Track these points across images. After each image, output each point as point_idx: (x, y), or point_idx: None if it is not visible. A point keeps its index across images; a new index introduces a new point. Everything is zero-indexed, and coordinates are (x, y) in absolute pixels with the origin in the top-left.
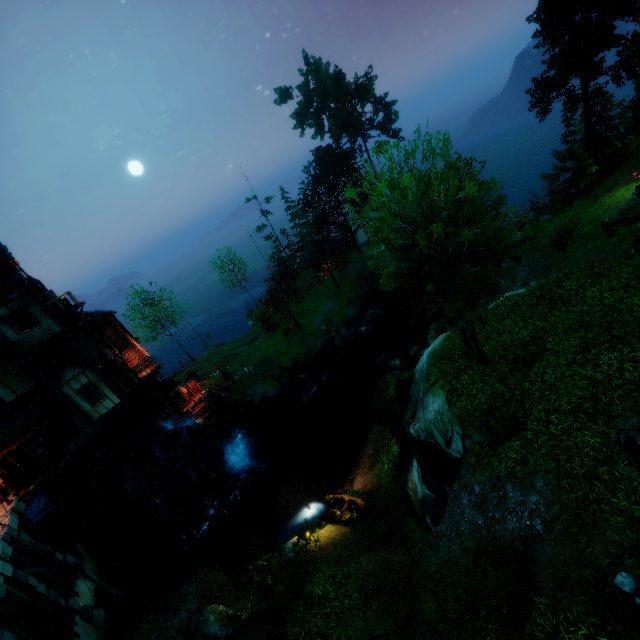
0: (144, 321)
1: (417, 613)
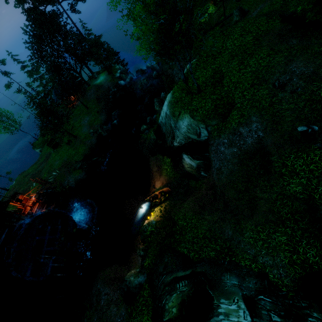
0: None
1: (227, 200)
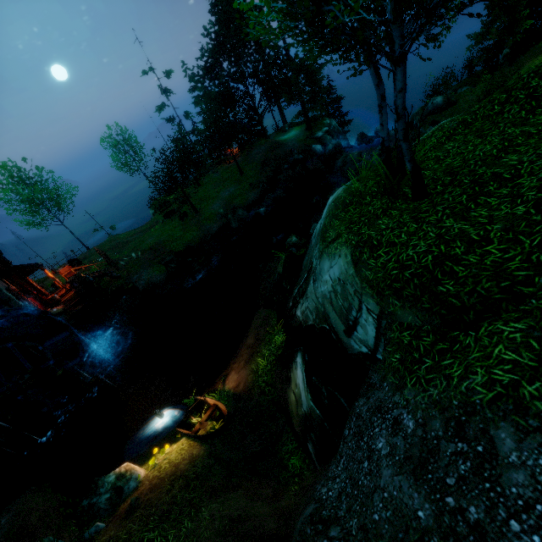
0: (20, 202)
1: None
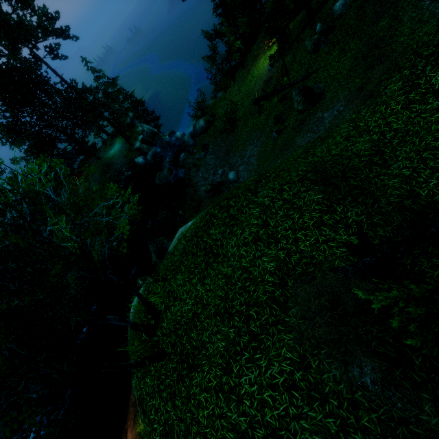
0: None
1: None
